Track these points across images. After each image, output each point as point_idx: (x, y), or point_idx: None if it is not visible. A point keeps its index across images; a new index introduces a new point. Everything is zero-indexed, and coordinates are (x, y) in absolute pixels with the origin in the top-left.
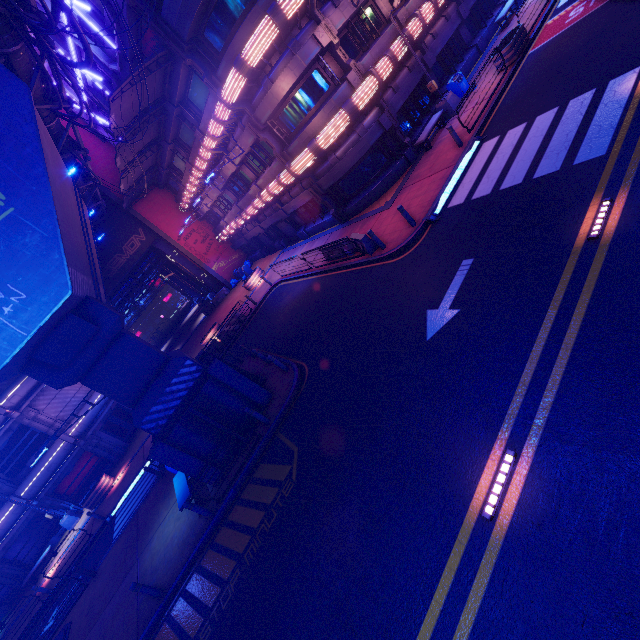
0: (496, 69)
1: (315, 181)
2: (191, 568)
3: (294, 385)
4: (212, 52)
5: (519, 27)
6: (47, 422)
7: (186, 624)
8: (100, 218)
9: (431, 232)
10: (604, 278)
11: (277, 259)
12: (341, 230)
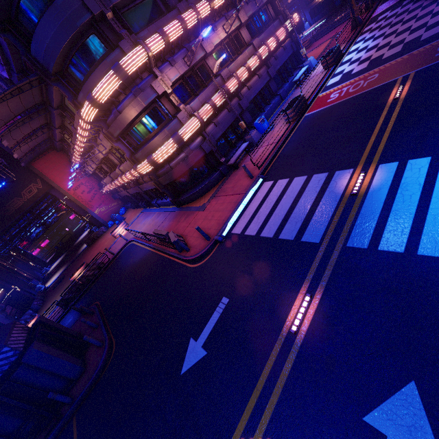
0: (282, 124)
1: (156, 178)
2: None
3: (99, 367)
4: (74, 83)
5: (300, 96)
6: None
7: None
8: (4, 169)
9: (217, 251)
10: (288, 385)
11: (139, 216)
12: (175, 213)
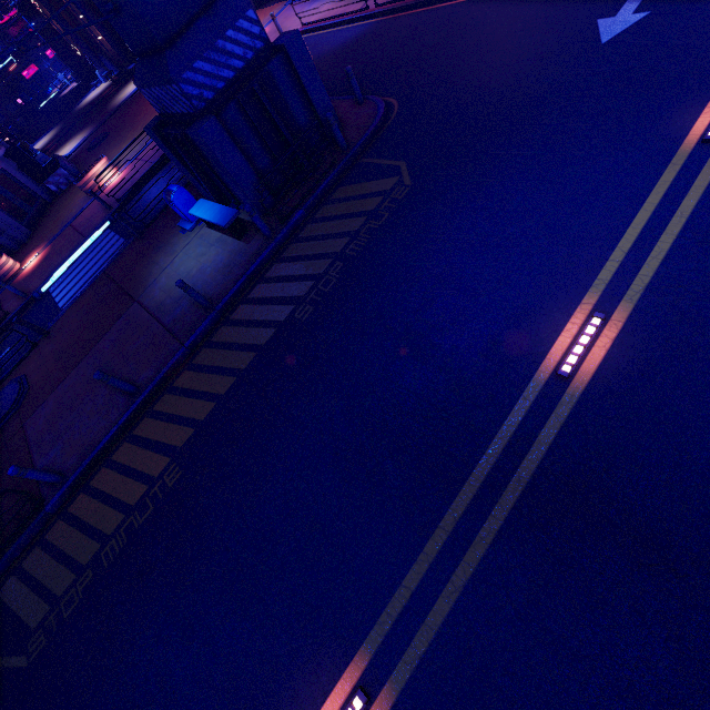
0: None
1: None
2: (249, 283)
3: (381, 112)
4: None
5: None
6: None
7: (265, 316)
8: None
9: None
10: None
11: (282, 10)
12: None
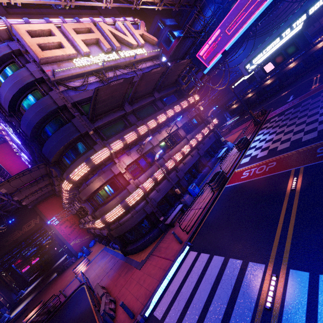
0: (207, 193)
1: (109, 231)
2: None
3: None
4: (64, 167)
5: (220, 172)
6: None
7: None
8: (18, 209)
9: None
10: None
11: (99, 253)
12: (121, 262)
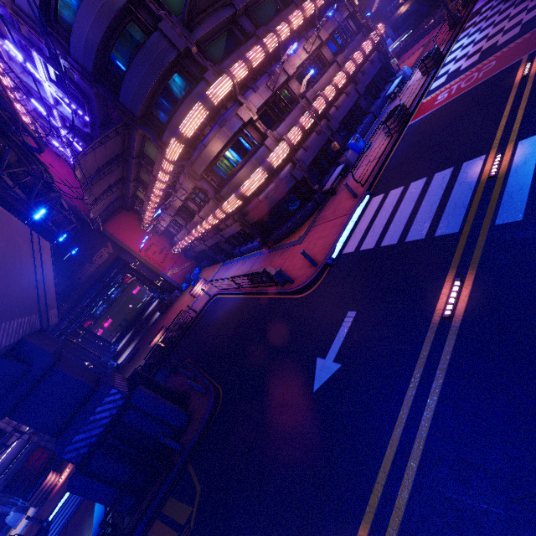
0: (383, 136)
1: (243, 217)
2: None
3: (208, 412)
4: (159, 124)
5: (400, 105)
6: (6, 419)
7: None
8: (76, 235)
9: (328, 275)
10: (454, 364)
11: (218, 271)
12: (265, 255)
